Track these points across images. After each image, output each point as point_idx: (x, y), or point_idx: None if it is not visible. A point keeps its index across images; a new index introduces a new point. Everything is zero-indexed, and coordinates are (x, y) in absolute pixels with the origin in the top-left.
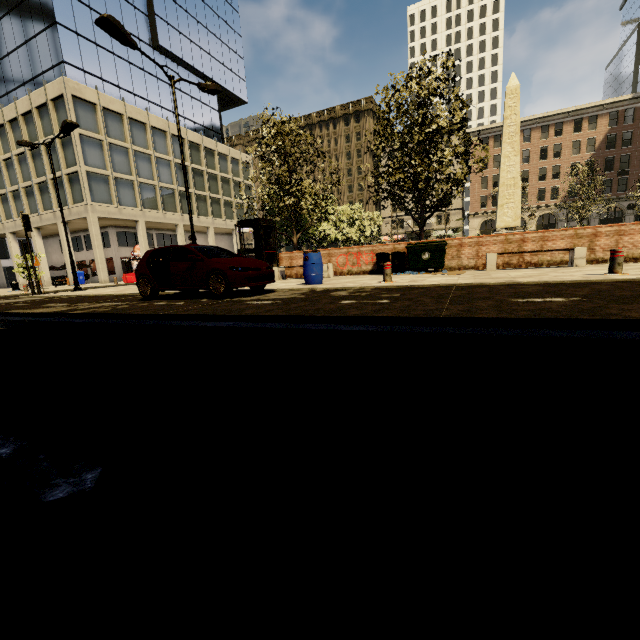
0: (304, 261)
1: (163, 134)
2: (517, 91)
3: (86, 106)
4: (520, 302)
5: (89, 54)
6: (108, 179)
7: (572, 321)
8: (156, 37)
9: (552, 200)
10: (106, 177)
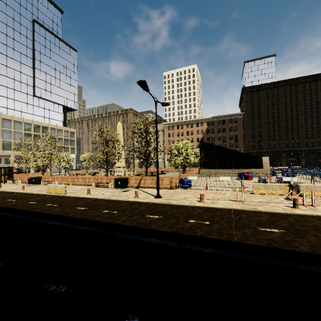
0: None
1: (30, 124)
2: (119, 127)
3: None
4: None
5: (3, 101)
6: None
7: None
8: (34, 93)
9: None
10: None
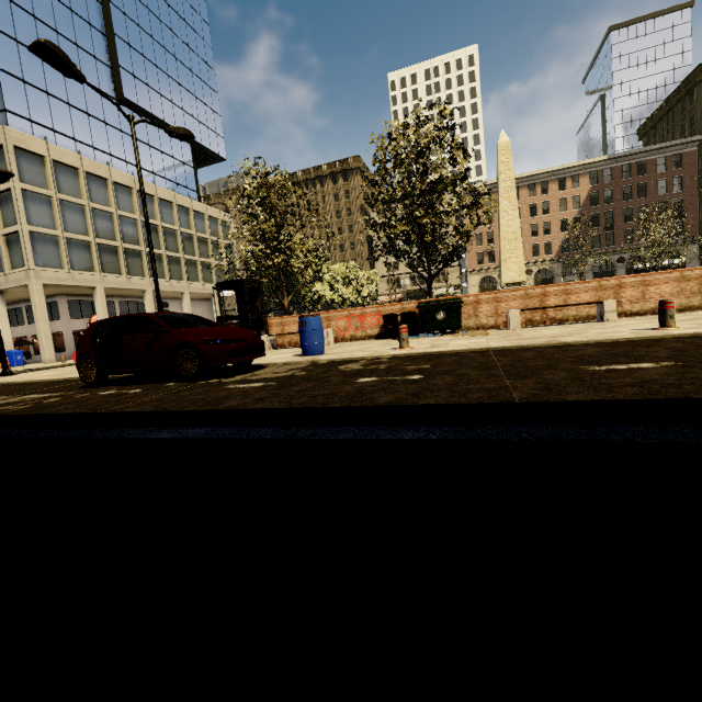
0: (301, 327)
1: (128, 190)
2: (508, 147)
3: (32, 158)
4: (602, 371)
5: (38, 103)
6: (58, 240)
7: None
8: (120, 89)
9: (546, 255)
10: (55, 238)
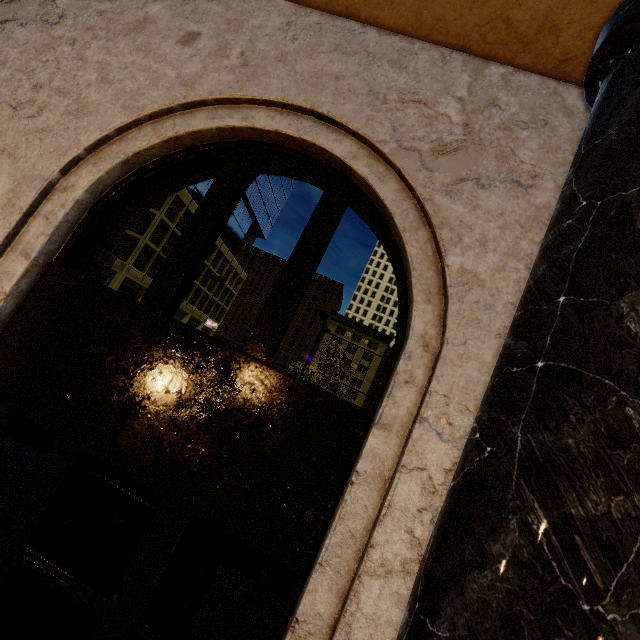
0: None
1: None
2: None
3: (178, 203)
4: None
5: None
6: (154, 253)
7: None
8: None
9: None
10: (153, 251)
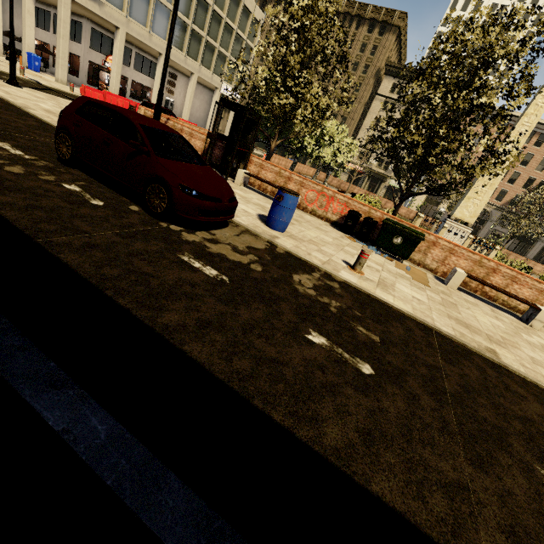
0: (276, 199)
1: None
2: None
3: None
4: None
5: None
6: None
7: None
8: None
9: (496, 200)
10: None
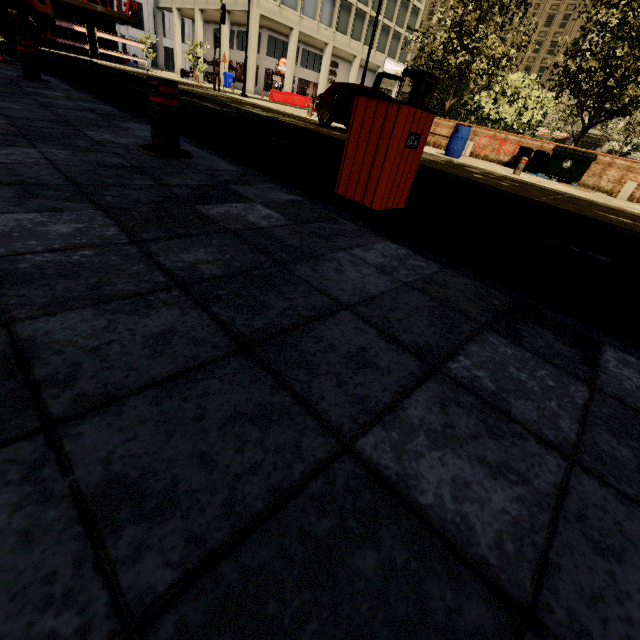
0: (453, 132)
1: None
2: None
3: None
4: (597, 213)
5: None
6: None
7: (608, 223)
8: None
9: None
10: None
